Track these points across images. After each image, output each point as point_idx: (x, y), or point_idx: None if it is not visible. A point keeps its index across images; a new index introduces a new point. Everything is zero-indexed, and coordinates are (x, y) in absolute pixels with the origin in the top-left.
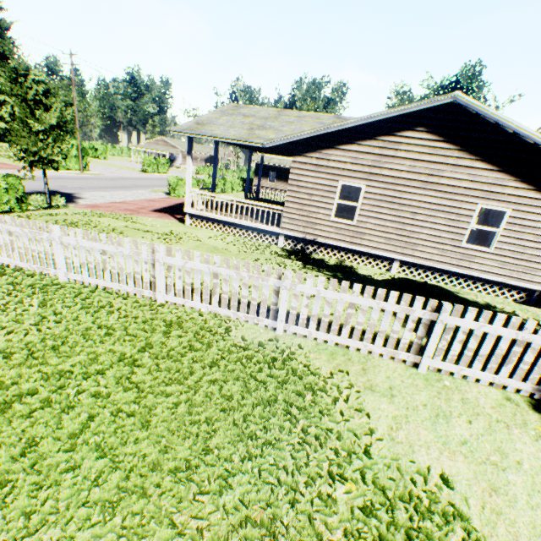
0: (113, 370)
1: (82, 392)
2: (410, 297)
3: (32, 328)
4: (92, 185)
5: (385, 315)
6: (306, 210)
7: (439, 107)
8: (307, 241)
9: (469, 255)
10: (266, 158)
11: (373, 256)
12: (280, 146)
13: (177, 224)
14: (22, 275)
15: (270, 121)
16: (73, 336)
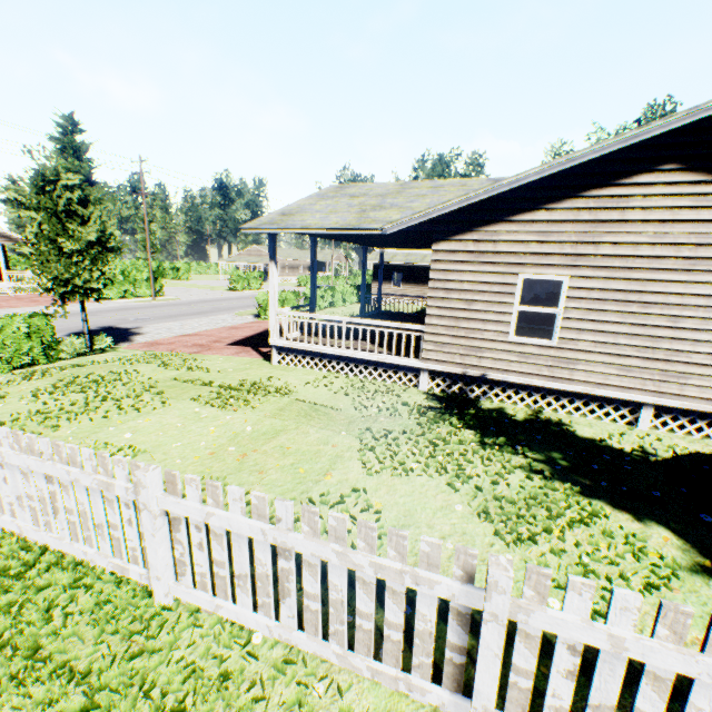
0: None
1: None
2: None
3: None
4: (161, 314)
5: None
6: (463, 326)
7: (705, 123)
8: (469, 378)
9: None
10: (387, 256)
11: (597, 399)
12: (410, 230)
13: (260, 363)
14: None
15: (390, 197)
16: None
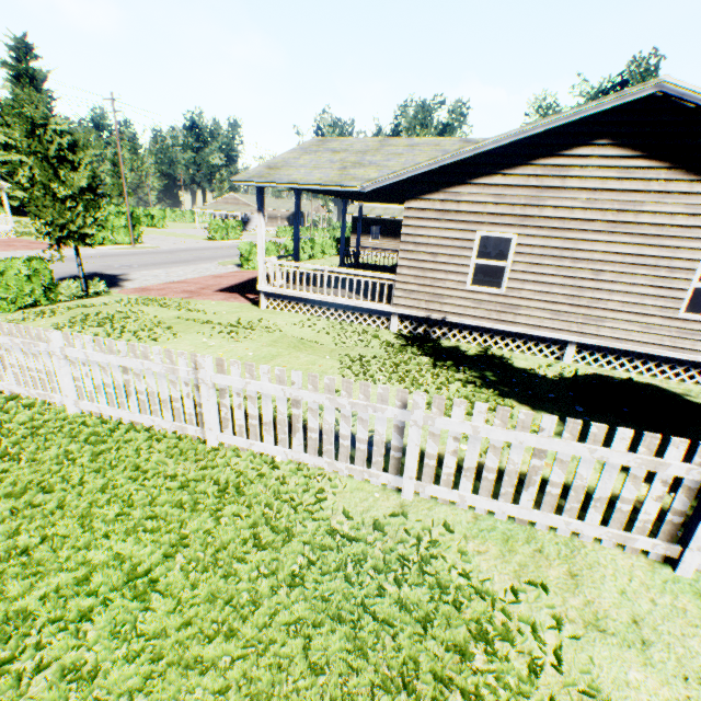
0: (108, 614)
1: (47, 666)
2: (658, 438)
3: (7, 505)
4: (144, 262)
5: (605, 471)
6: (429, 276)
7: (633, 105)
8: (432, 321)
9: (692, 330)
10: (366, 209)
11: (533, 339)
12: (386, 188)
13: (250, 307)
14: (16, 407)
15: (369, 155)
16: (65, 522)
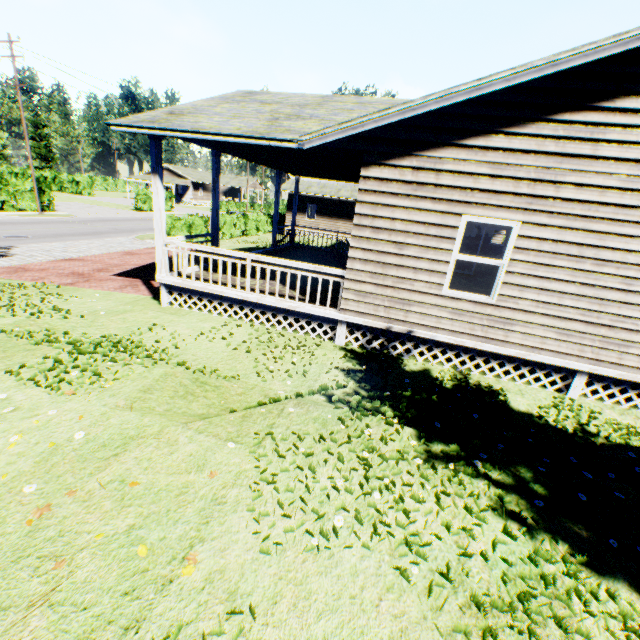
0: None
1: None
2: None
3: None
4: (44, 232)
5: None
6: (391, 274)
7: None
8: (392, 333)
9: None
10: (302, 186)
11: (529, 363)
12: (334, 146)
13: (146, 303)
14: None
15: (309, 108)
16: None
